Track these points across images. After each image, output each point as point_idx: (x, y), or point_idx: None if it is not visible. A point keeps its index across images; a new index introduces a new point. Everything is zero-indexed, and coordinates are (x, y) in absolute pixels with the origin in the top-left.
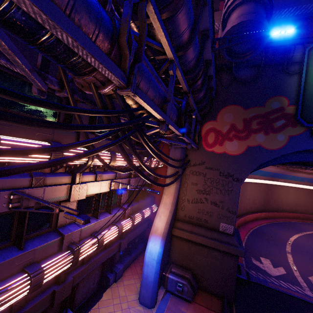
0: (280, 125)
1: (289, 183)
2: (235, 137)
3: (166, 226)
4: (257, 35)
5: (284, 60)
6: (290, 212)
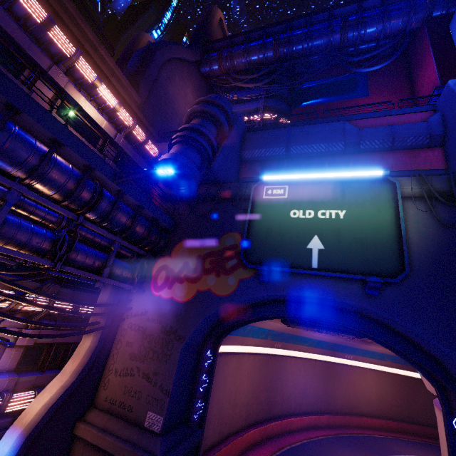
0: (232, 266)
1: (363, 362)
2: (186, 278)
3: (41, 411)
4: (147, 172)
5: (239, 196)
6: (374, 416)
